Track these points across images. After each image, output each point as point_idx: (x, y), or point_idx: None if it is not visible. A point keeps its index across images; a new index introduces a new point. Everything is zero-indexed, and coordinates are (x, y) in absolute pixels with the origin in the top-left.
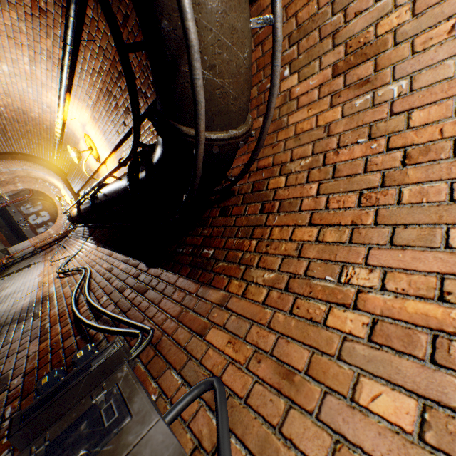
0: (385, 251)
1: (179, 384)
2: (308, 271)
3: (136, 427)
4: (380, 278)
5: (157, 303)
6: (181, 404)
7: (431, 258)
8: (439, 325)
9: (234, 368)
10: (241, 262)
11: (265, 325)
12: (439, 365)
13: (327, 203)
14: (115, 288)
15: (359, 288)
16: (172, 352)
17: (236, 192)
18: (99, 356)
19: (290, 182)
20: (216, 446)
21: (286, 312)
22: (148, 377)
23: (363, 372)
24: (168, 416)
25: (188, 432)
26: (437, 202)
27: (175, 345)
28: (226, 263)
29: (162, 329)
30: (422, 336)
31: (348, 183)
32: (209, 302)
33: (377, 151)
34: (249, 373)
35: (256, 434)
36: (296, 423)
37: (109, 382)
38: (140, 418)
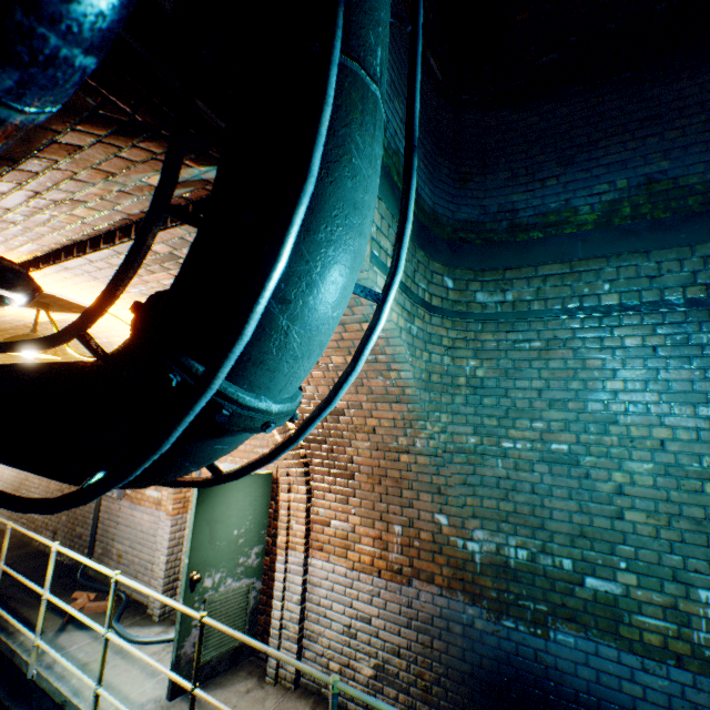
0: None
1: None
2: None
3: None
4: None
5: None
6: None
7: None
8: None
9: None
10: None
11: None
12: None
13: None
14: None
15: None
16: None
17: None
18: None
19: None
20: None
21: None
22: None
23: None
24: None
25: None
26: None
27: None
28: None
29: None
30: None
31: None
32: None
33: None
34: None
35: None
36: None
37: None
38: None
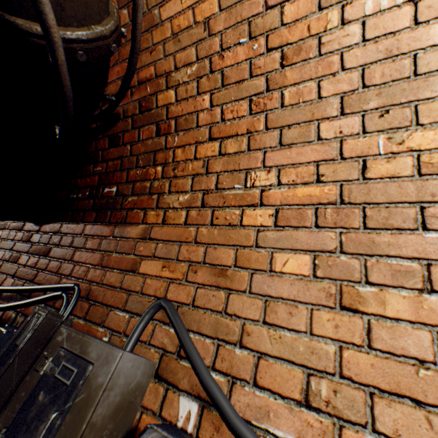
0: (277, 152)
1: (128, 318)
2: (219, 184)
3: (102, 369)
4: (277, 176)
5: (70, 259)
6: (137, 332)
7: (309, 151)
8: (318, 201)
9: (175, 286)
10: (152, 192)
11: (192, 242)
12: (321, 228)
13: (222, 115)
14: (3, 260)
15: (262, 189)
16: (109, 296)
17: (121, 116)
18: (23, 333)
19: (181, 95)
20: (180, 345)
21: (208, 225)
22: (92, 327)
23: (275, 250)
24: (129, 346)
25: (151, 348)
26: (310, 101)
27: (109, 289)
28: (135, 197)
29: (88, 280)
30: (309, 212)
31: (238, 91)
32: (130, 239)
33: (259, 53)
34: (189, 284)
35: (209, 323)
36: (236, 303)
37: (51, 349)
38: (103, 361)
